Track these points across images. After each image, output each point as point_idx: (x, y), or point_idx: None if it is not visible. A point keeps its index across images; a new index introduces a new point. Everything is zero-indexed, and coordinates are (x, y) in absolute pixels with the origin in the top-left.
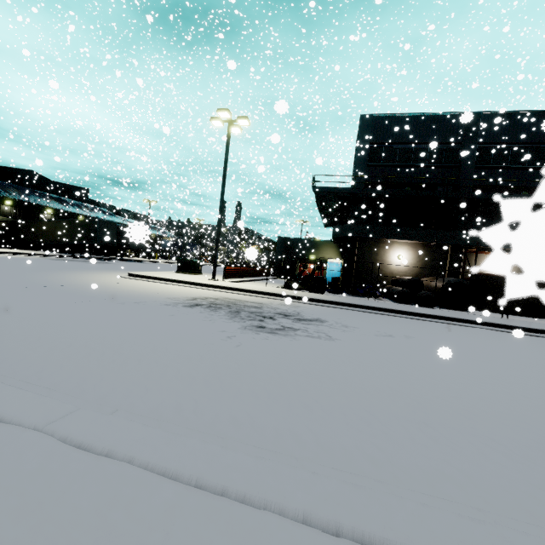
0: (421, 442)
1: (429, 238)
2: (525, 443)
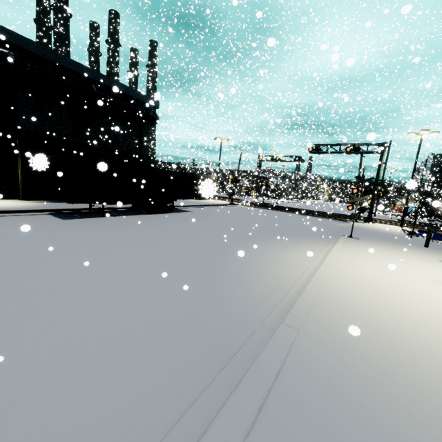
0: None
1: None
2: None
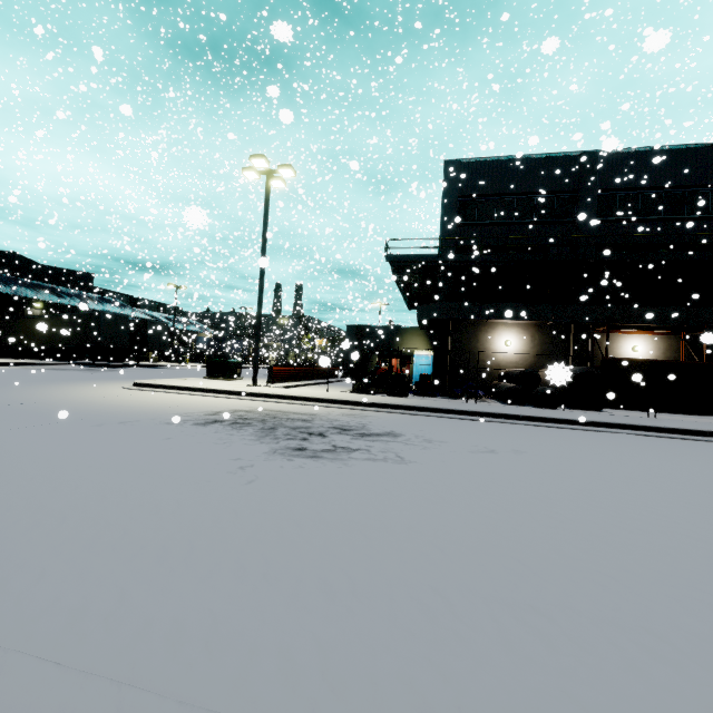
0: (523, 651)
1: (544, 315)
2: (708, 635)
